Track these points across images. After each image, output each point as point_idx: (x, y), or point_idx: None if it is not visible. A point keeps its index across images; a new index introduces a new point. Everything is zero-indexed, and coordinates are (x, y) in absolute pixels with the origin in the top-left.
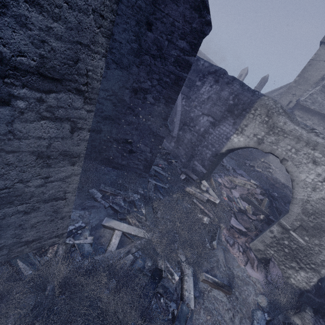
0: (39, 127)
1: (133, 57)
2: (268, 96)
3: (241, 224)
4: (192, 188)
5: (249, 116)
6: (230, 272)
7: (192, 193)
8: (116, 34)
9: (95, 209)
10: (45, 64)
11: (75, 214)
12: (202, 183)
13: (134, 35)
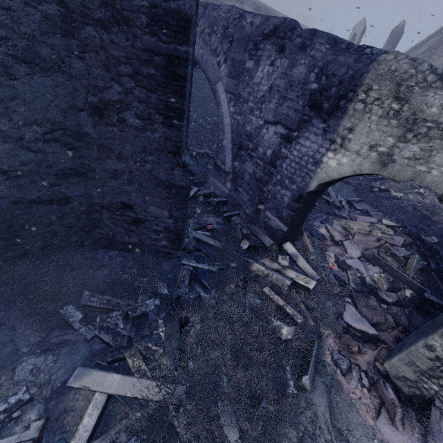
0: None
1: (60, 37)
2: (395, 51)
3: (365, 317)
4: (264, 262)
5: (355, 108)
6: (343, 442)
7: (263, 275)
8: None
9: (68, 348)
10: None
11: (25, 366)
12: (285, 248)
13: None
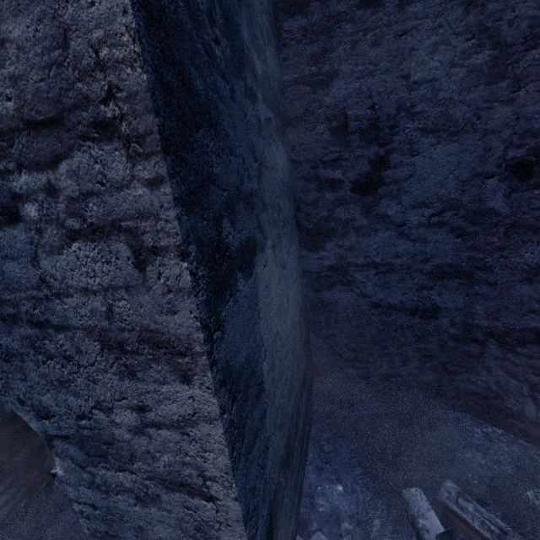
0: (76, 261)
1: (482, 88)
2: None
3: None
4: None
5: None
6: None
7: None
8: (413, 72)
9: None
10: (25, 94)
11: None
12: None
13: (467, 37)
